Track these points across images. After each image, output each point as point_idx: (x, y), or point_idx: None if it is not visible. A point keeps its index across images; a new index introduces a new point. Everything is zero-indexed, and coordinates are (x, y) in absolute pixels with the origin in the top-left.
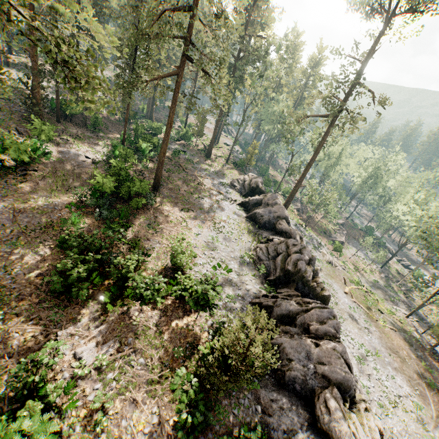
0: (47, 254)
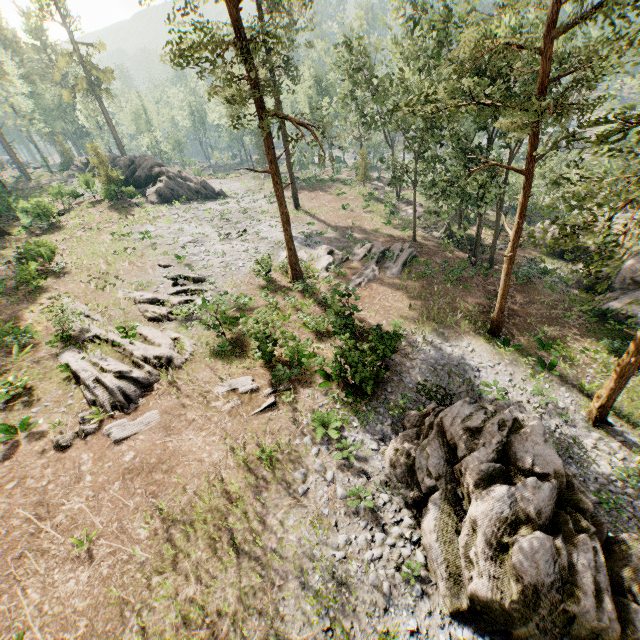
0: None
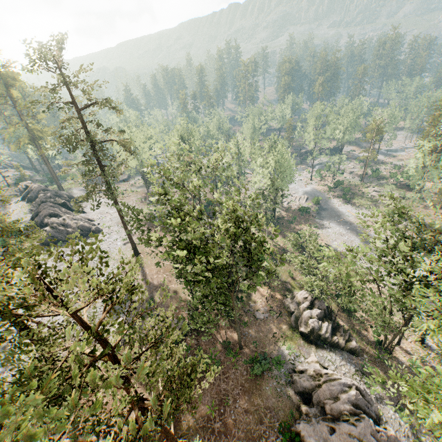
0: None
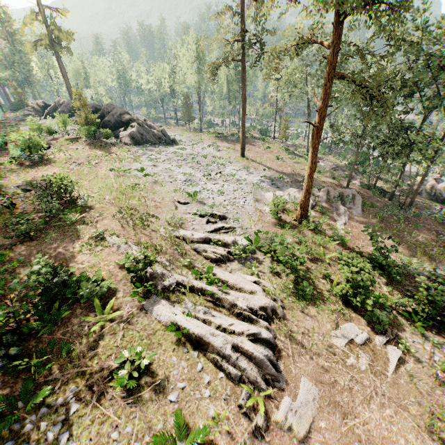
0: None
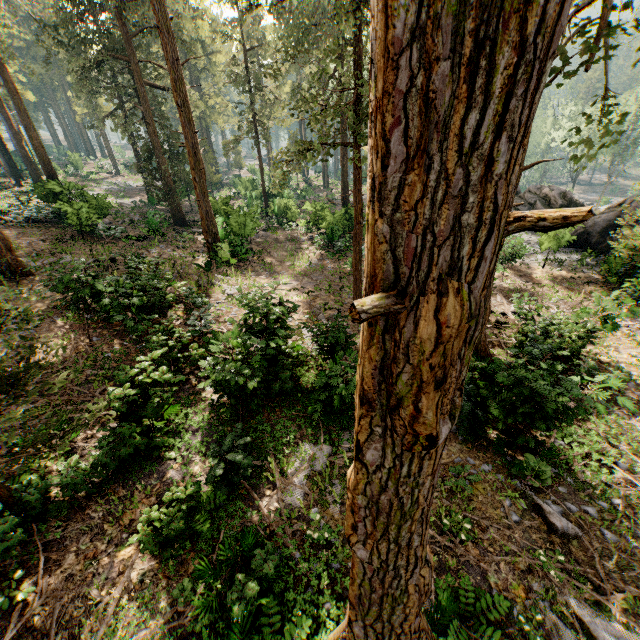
0: None
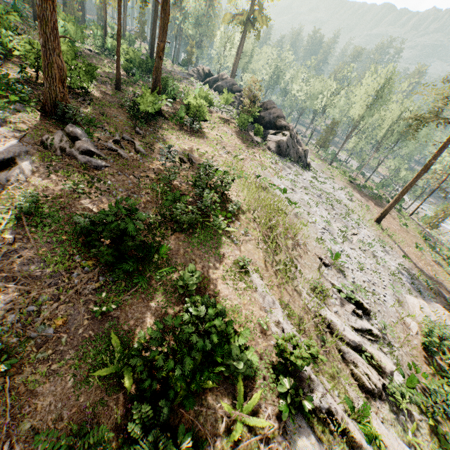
0: (141, 91)
